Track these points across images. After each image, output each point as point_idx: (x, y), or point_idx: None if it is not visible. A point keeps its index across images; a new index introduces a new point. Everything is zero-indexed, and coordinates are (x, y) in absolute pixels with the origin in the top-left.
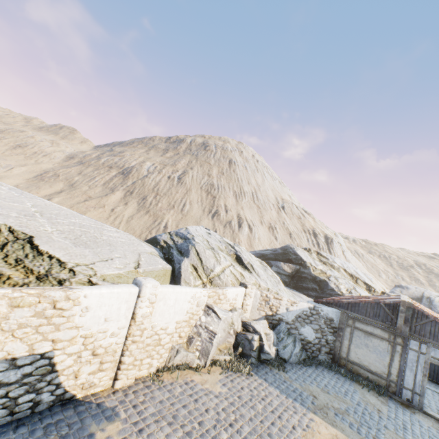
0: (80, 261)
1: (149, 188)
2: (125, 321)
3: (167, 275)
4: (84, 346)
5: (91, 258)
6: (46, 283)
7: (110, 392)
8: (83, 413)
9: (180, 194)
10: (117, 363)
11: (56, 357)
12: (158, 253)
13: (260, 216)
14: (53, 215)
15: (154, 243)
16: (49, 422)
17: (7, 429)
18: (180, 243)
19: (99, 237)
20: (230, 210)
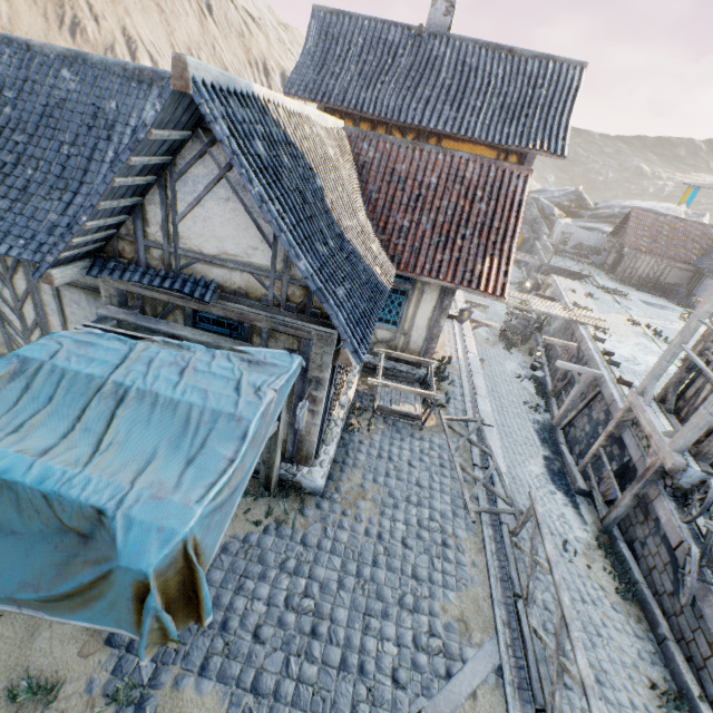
0: None
1: None
2: None
3: None
4: None
5: None
6: None
7: None
8: None
9: None
10: None
11: None
12: None
13: (168, 32)
14: None
15: None
16: None
17: None
18: None
19: None
20: (104, 17)
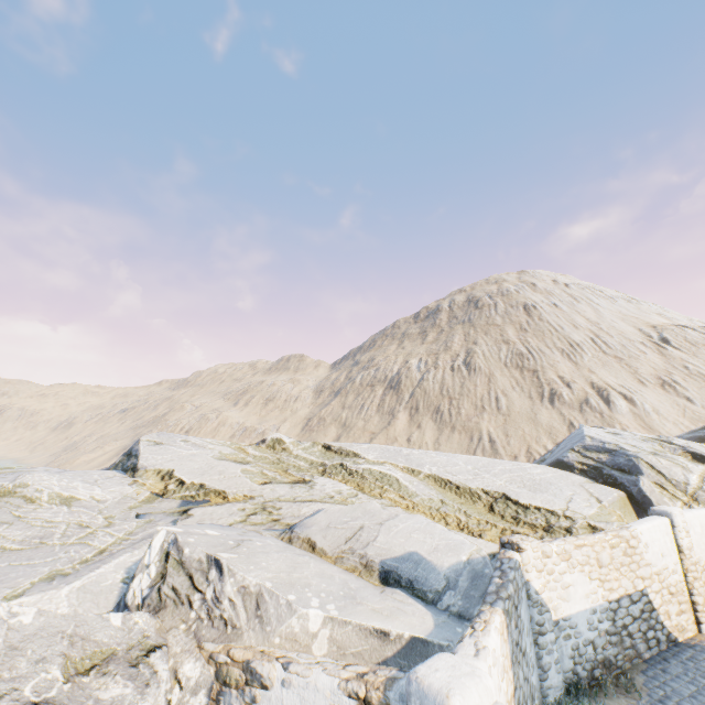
0: (558, 507)
1: (434, 394)
2: (674, 555)
3: (626, 504)
4: (659, 584)
5: (559, 502)
6: (556, 534)
7: (704, 637)
8: (704, 651)
9: (480, 386)
10: (689, 604)
11: (649, 595)
12: (588, 479)
13: (630, 372)
14: (482, 467)
15: (564, 469)
16: (684, 657)
17: (658, 660)
18: (606, 458)
19: (533, 478)
20: (573, 381)
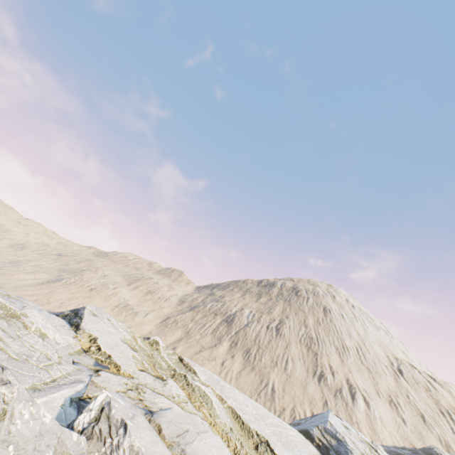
0: None
1: (250, 339)
2: None
3: None
4: None
5: None
6: None
7: None
8: None
9: (280, 348)
10: None
11: None
12: (319, 453)
13: (373, 383)
14: (261, 415)
15: (308, 438)
16: None
17: None
18: (334, 443)
19: (287, 437)
20: (336, 372)
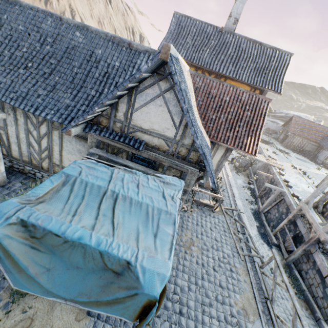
0: None
1: None
2: None
3: None
4: None
5: None
6: None
7: None
8: None
9: None
10: None
11: None
12: None
13: (90, 9)
14: None
15: None
16: None
17: None
18: None
19: None
20: None
